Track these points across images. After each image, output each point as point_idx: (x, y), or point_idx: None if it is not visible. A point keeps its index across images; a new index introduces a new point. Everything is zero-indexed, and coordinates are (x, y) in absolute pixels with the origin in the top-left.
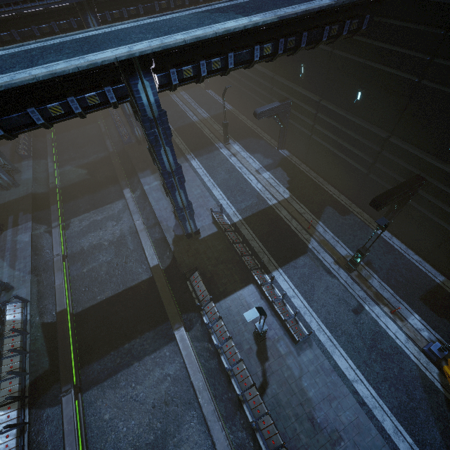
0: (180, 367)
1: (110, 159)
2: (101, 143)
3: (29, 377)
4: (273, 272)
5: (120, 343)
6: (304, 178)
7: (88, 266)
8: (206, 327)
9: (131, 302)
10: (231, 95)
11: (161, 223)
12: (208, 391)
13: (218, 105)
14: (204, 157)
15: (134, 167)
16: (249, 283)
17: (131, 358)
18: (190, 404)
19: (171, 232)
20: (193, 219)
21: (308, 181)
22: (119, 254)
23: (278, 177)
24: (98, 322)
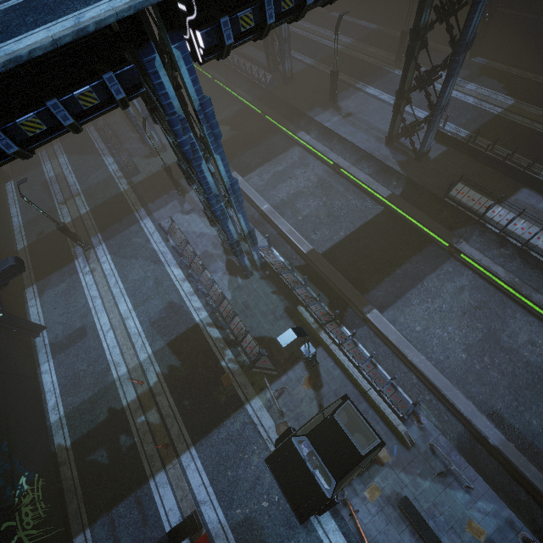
0: (472, 278)
1: (249, 111)
2: (225, 97)
3: (324, 305)
4: (542, 173)
5: (390, 270)
6: (521, 81)
7: (302, 214)
8: (492, 234)
9: (377, 235)
10: (378, 9)
11: (373, 154)
12: (528, 284)
13: (357, 27)
14: (379, 83)
15: (296, 109)
16: (519, 187)
17: (411, 280)
18: (504, 304)
19: (392, 160)
20: (436, 130)
21: (529, 83)
22: (330, 197)
23: (487, 86)
24: (350, 258)
